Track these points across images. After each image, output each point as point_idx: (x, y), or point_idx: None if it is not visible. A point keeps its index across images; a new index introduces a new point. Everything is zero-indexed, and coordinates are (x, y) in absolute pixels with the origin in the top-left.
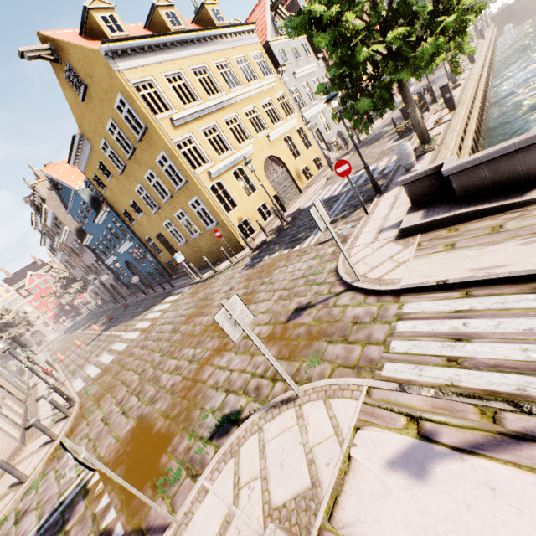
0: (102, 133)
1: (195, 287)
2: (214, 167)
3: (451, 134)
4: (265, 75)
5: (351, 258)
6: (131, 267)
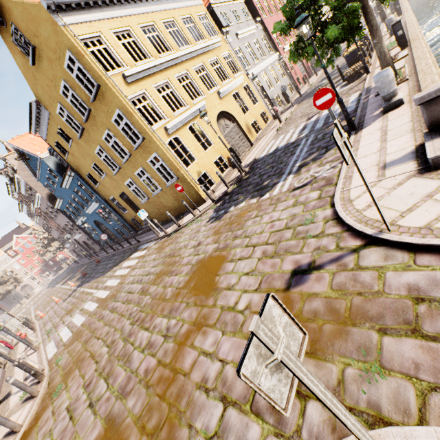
0: (57, 97)
1: (160, 242)
2: (170, 123)
3: (424, 62)
4: (211, 36)
5: (354, 202)
6: (99, 226)
